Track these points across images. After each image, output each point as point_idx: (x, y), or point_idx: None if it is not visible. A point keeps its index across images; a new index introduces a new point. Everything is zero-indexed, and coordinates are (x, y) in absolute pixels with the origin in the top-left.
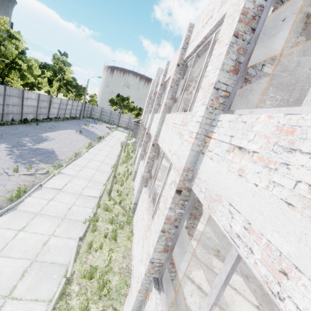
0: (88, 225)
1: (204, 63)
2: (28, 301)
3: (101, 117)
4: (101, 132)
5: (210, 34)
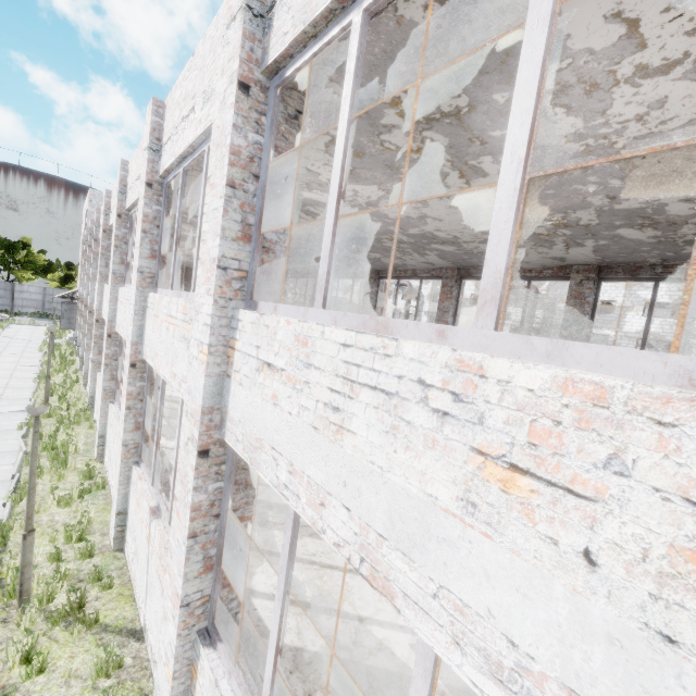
0: (28, 429)
1: None
2: None
3: None
4: None
5: None
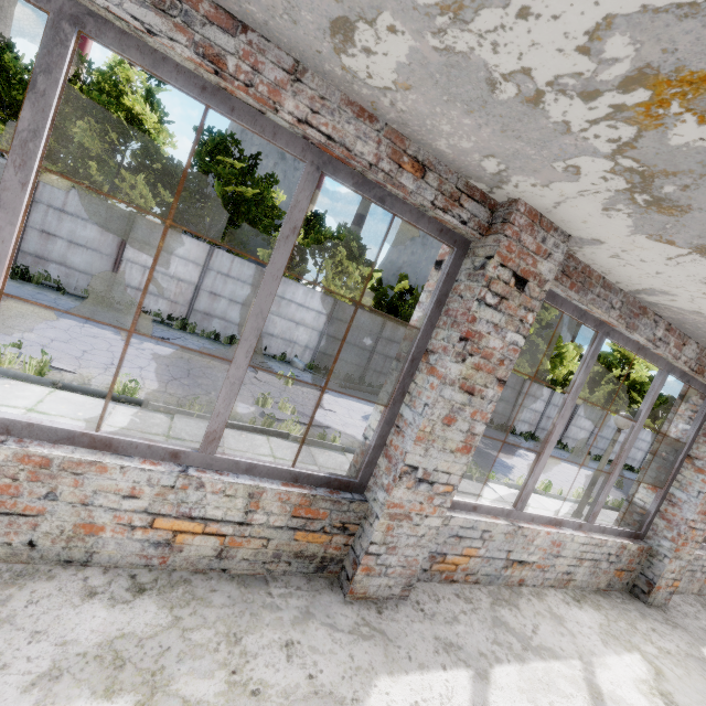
0: None
1: None
2: None
3: None
4: None
5: None
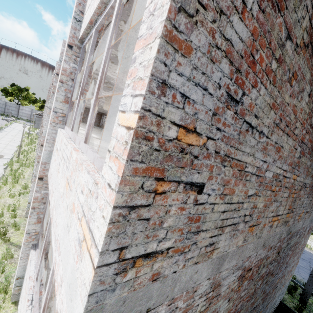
0: (7, 166)
1: None
2: None
3: None
4: None
5: None
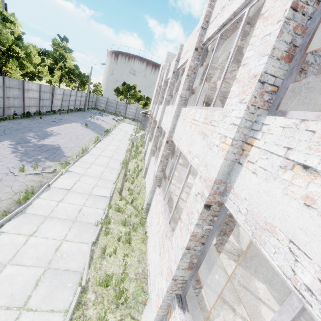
0: (100, 228)
1: (234, 46)
2: (44, 312)
3: (107, 108)
4: (108, 125)
5: (241, 8)
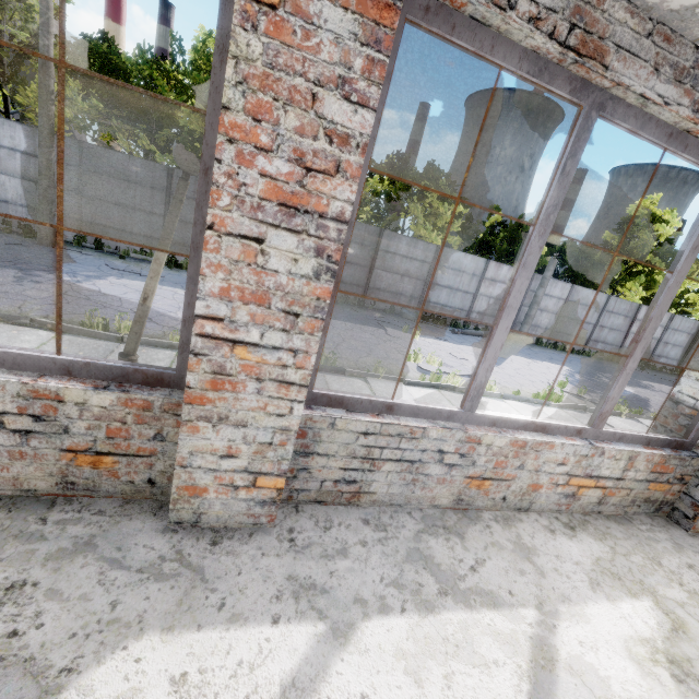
0: None
1: None
2: None
3: None
4: None
5: None
